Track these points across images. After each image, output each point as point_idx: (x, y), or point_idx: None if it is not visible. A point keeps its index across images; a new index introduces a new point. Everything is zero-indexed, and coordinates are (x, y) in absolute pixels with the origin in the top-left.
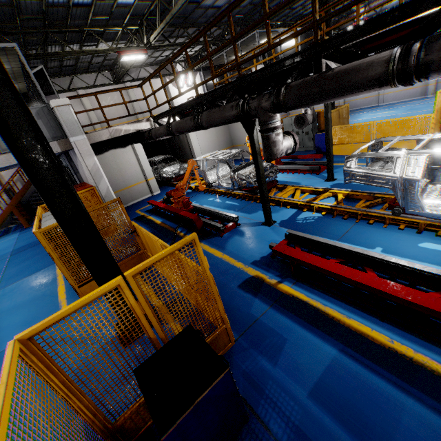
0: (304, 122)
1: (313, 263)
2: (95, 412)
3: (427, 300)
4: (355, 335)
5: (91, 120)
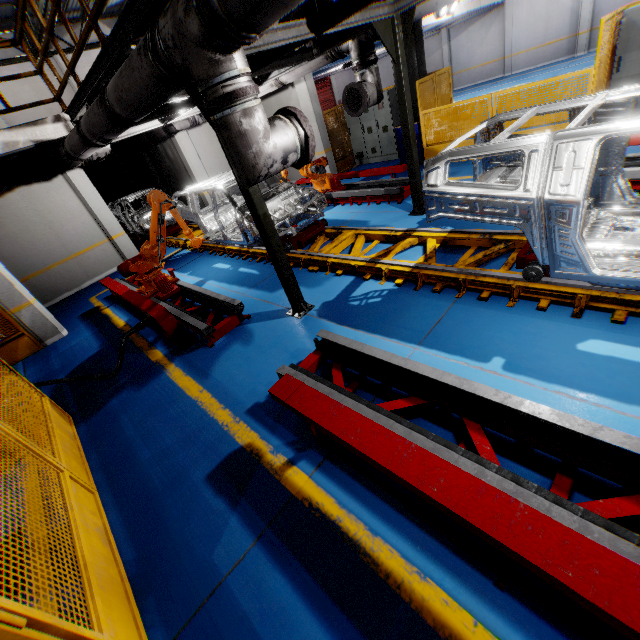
0: (360, 101)
1: (343, 435)
2: None
3: (621, 586)
4: None
5: None
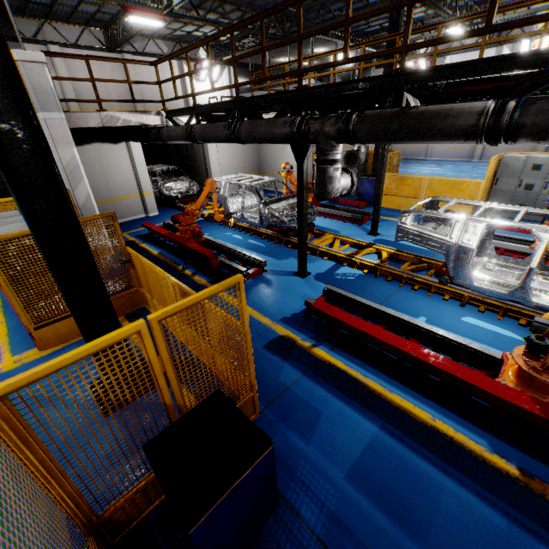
0: (355, 161)
1: (359, 327)
2: (78, 501)
3: (476, 378)
4: (397, 411)
5: (66, 93)
